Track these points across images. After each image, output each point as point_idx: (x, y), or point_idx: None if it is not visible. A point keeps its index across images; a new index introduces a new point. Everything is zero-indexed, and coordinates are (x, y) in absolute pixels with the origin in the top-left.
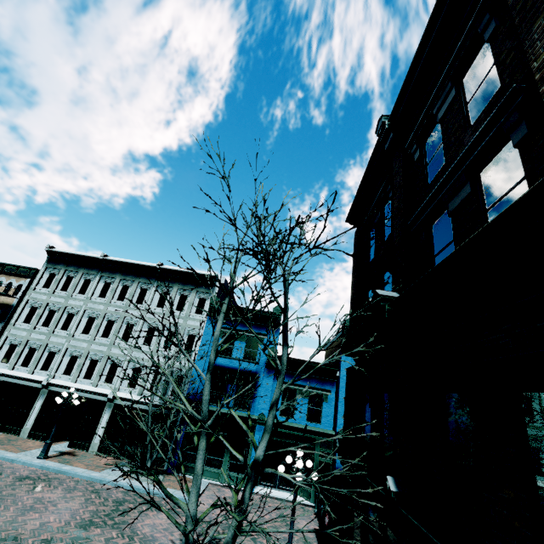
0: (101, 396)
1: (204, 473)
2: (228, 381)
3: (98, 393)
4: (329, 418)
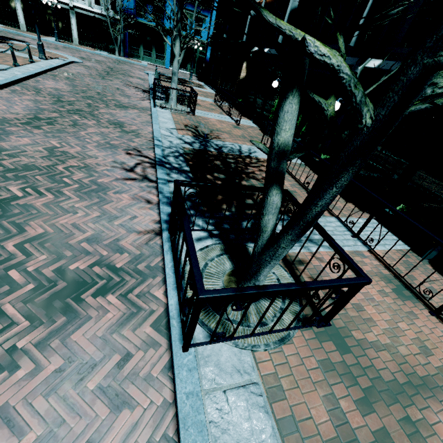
0: (63, 5)
1: (143, 59)
2: (147, 2)
3: (60, 2)
4: (205, 34)
